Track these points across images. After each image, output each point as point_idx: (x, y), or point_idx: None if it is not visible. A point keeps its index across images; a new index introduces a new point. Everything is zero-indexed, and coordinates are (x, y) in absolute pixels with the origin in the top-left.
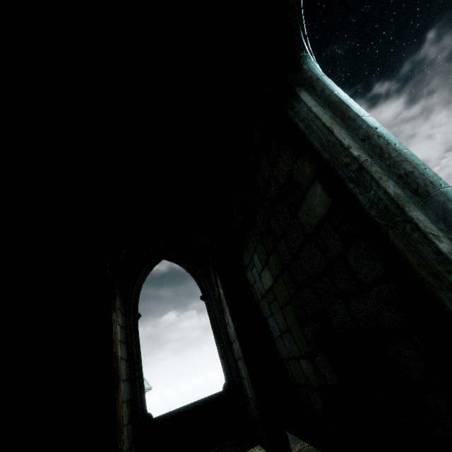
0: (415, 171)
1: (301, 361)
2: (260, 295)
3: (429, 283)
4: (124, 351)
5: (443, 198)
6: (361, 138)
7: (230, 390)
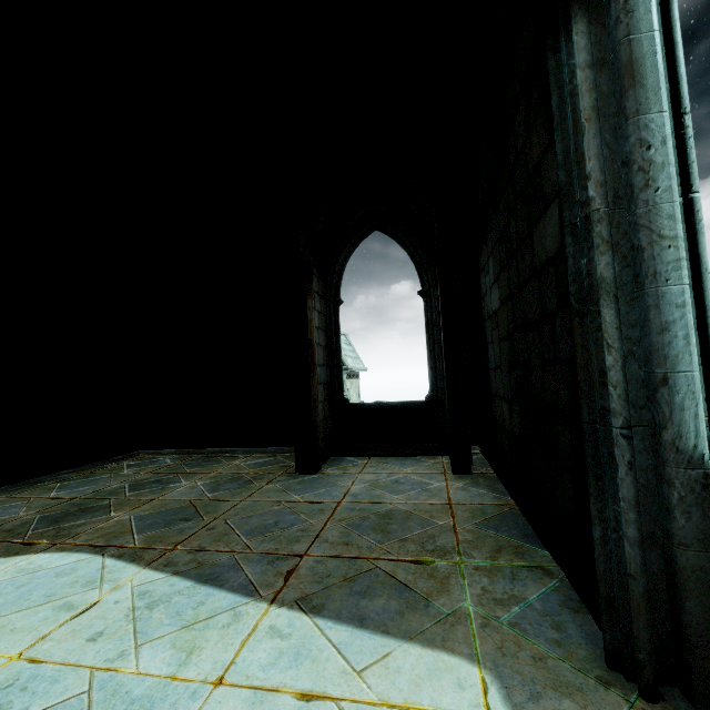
0: (646, 250)
1: (503, 403)
2: (487, 314)
3: (580, 388)
4: (322, 338)
5: (651, 301)
6: (623, 159)
7: (431, 402)
